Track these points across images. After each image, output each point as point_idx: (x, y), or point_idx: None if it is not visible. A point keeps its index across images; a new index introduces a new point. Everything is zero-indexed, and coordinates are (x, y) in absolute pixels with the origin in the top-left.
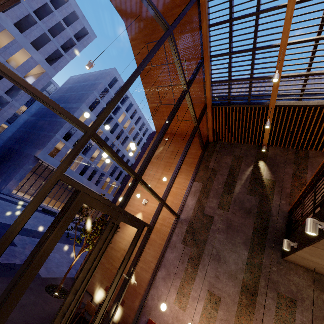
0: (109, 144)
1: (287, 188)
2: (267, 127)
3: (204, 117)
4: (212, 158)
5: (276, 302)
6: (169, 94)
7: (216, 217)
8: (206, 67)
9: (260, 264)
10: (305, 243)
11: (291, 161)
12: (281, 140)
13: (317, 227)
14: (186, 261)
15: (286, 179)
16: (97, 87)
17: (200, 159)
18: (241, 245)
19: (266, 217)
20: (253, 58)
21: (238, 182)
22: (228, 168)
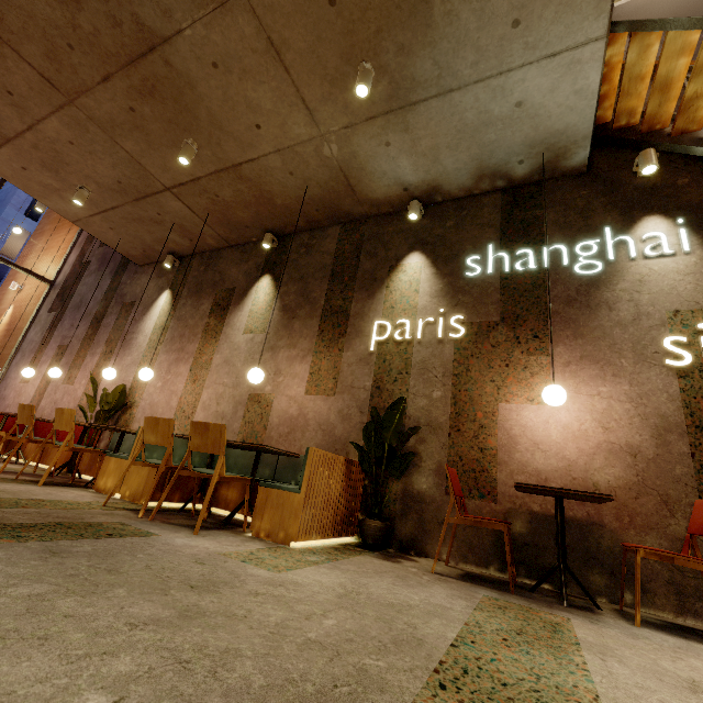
0: None
1: None
2: None
3: None
4: None
5: (118, 315)
6: None
7: (94, 260)
8: None
9: (118, 285)
10: None
11: None
12: None
13: None
14: (46, 330)
15: None
16: None
17: None
18: (107, 277)
19: None
20: None
21: None
22: None
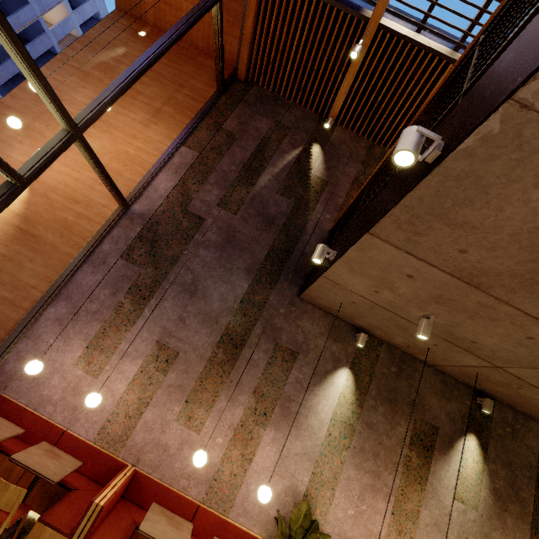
0: None
1: (341, 197)
2: (353, 55)
3: (241, 4)
4: (233, 112)
5: (270, 357)
6: None
7: (210, 222)
8: None
9: (263, 302)
10: (357, 236)
11: (360, 159)
12: (358, 120)
13: (421, 145)
14: (124, 292)
15: (344, 184)
16: None
17: (208, 104)
18: (241, 273)
19: (296, 234)
20: None
21: (268, 169)
22: (257, 140)
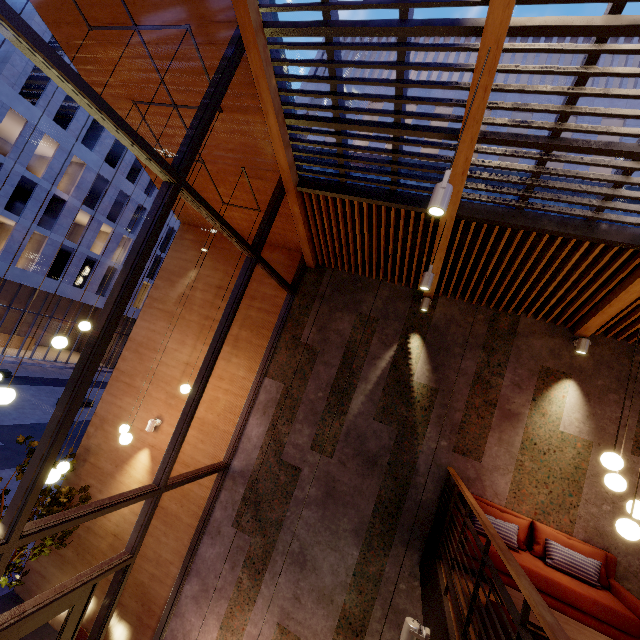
0: (110, 194)
1: (458, 410)
2: (424, 288)
3: (288, 208)
4: (309, 317)
5: None
6: (179, 131)
7: (307, 471)
8: (256, 70)
9: (379, 575)
10: None
11: (479, 342)
12: (467, 286)
13: None
14: (240, 566)
15: (460, 389)
16: (30, 23)
17: (281, 317)
18: (348, 536)
19: (405, 477)
20: (403, 60)
21: (359, 387)
22: (342, 349)
